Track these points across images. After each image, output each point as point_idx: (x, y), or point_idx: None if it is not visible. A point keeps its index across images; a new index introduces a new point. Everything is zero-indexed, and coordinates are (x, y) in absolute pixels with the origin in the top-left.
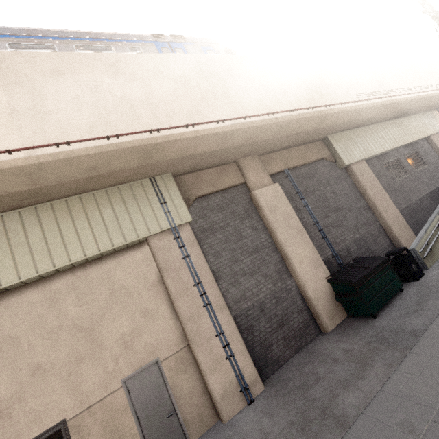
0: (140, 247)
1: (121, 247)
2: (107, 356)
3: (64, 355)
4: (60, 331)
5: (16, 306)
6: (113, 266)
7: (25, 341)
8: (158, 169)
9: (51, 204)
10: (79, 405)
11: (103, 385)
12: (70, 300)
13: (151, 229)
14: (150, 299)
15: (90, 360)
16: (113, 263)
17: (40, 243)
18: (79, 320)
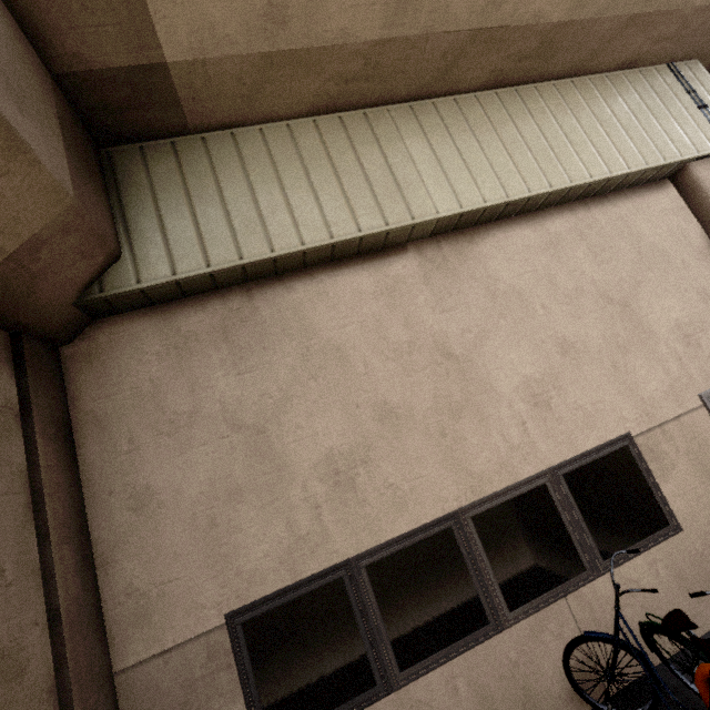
0: (661, 189)
1: (642, 179)
2: (662, 351)
3: (598, 335)
4: (579, 297)
5: (507, 247)
6: (628, 211)
7: (536, 302)
8: (703, 34)
9: (535, 88)
10: (643, 418)
11: (670, 396)
12: (580, 253)
13: (697, 147)
14: (704, 275)
15: (638, 351)
16: (627, 206)
17: (539, 143)
18: (604, 286)
